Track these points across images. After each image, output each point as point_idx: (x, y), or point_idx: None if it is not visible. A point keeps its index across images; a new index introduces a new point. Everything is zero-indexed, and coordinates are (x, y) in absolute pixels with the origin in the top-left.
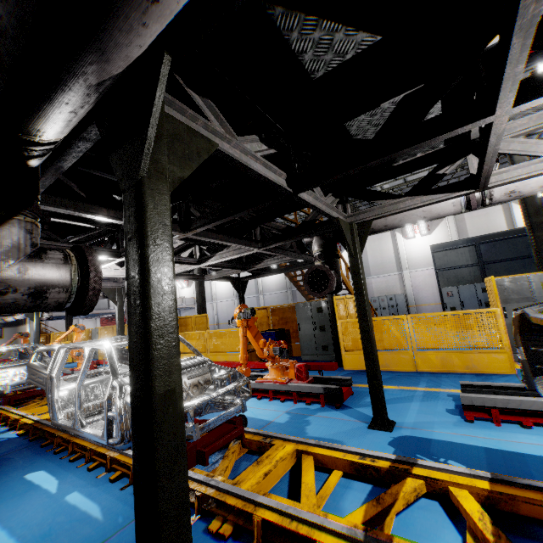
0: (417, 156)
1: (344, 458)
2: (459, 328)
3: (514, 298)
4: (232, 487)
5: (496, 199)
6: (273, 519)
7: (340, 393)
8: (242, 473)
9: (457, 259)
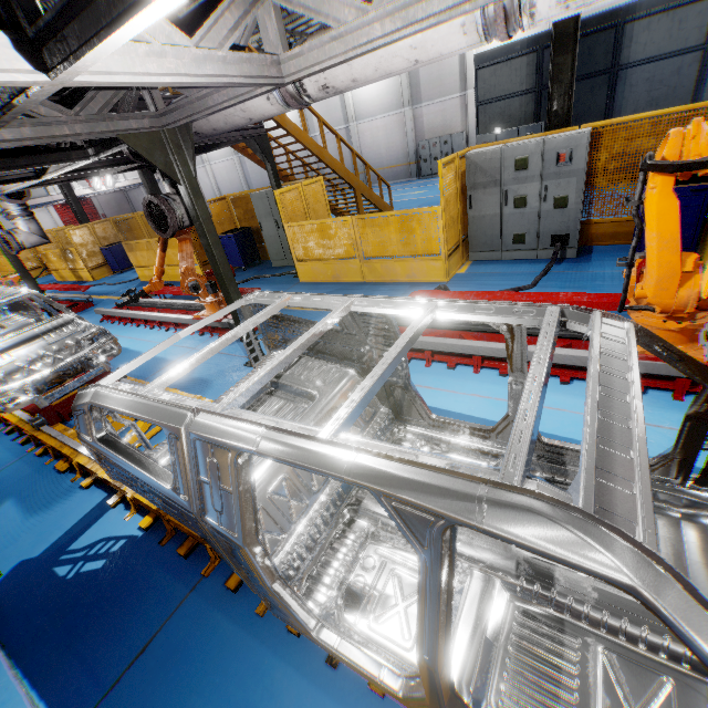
0: (200, 2)
1: None
2: (403, 233)
3: (483, 182)
4: (71, 441)
5: (316, 97)
6: (82, 463)
7: None
8: None
9: (509, 81)
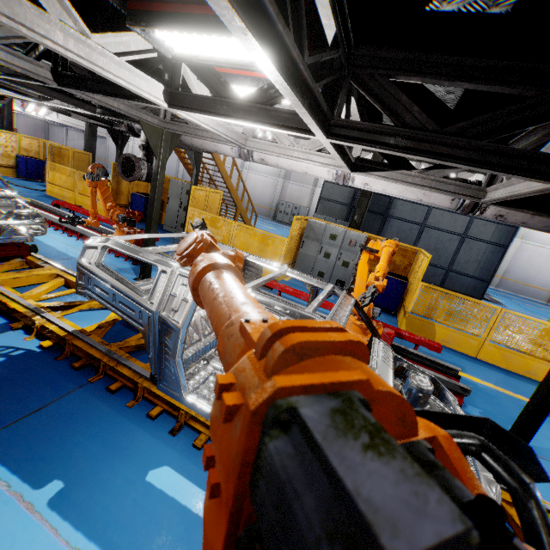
0: None
1: None
2: (262, 244)
3: (313, 237)
4: None
5: (256, 161)
6: None
7: None
8: (1, 273)
9: (339, 195)
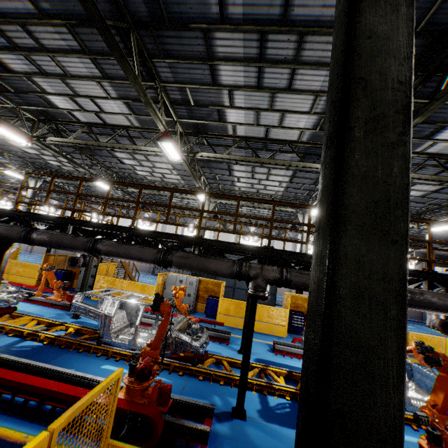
0: None
1: (47, 321)
2: (142, 290)
3: (170, 283)
4: (2, 322)
5: None
6: (13, 328)
7: (70, 306)
8: (7, 321)
9: None
